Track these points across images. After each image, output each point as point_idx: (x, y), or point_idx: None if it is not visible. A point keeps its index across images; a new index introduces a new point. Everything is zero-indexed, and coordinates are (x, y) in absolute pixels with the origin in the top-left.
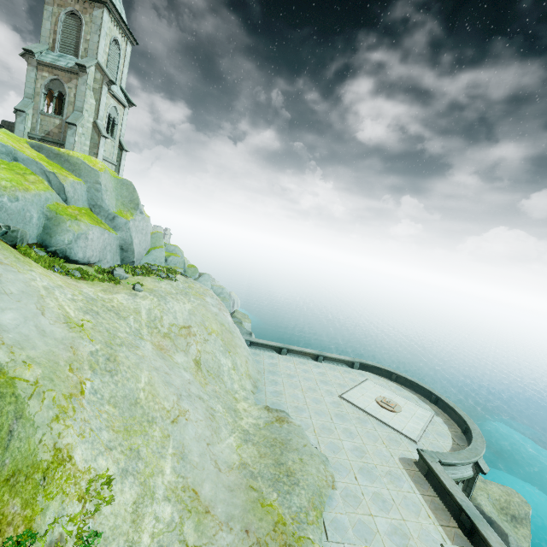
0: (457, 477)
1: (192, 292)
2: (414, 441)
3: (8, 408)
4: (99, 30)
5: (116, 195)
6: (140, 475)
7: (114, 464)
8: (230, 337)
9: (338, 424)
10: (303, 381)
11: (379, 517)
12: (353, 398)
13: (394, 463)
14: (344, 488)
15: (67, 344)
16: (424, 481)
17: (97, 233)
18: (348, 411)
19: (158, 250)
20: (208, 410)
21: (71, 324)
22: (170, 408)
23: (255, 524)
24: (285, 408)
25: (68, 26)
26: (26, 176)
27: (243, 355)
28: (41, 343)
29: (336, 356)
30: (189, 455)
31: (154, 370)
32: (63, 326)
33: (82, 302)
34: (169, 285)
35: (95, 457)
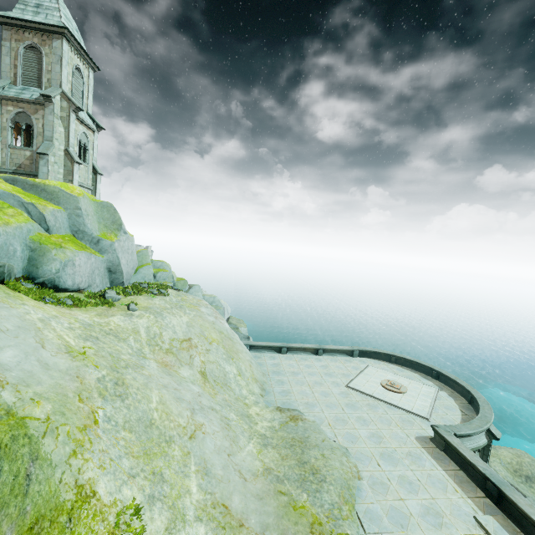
0: (473, 447)
1: (186, 305)
2: (426, 418)
3: (23, 450)
4: (60, 60)
5: (98, 218)
6: (167, 499)
7: (140, 492)
8: (230, 343)
9: (351, 413)
10: (308, 377)
11: (409, 500)
12: (359, 386)
13: (412, 443)
14: (370, 476)
15: (73, 374)
16: (443, 456)
17: (84, 258)
18: (357, 399)
19: (146, 268)
20: (222, 420)
21: (73, 353)
22: (185, 425)
23: (291, 529)
24: (296, 406)
25: (28, 59)
26: (5, 210)
27: (246, 360)
28: (46, 377)
29: (335, 347)
30: (212, 470)
31: (163, 388)
32: (66, 356)
33: (80, 330)
34: (163, 300)
35: (119, 488)
